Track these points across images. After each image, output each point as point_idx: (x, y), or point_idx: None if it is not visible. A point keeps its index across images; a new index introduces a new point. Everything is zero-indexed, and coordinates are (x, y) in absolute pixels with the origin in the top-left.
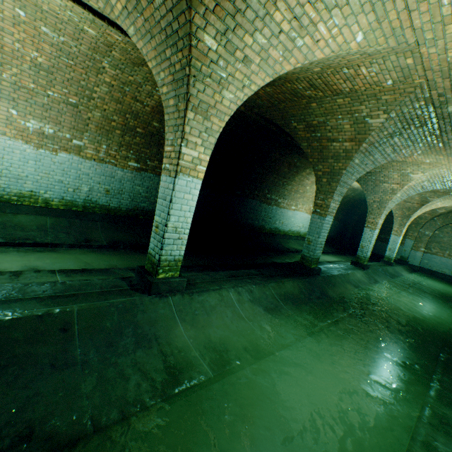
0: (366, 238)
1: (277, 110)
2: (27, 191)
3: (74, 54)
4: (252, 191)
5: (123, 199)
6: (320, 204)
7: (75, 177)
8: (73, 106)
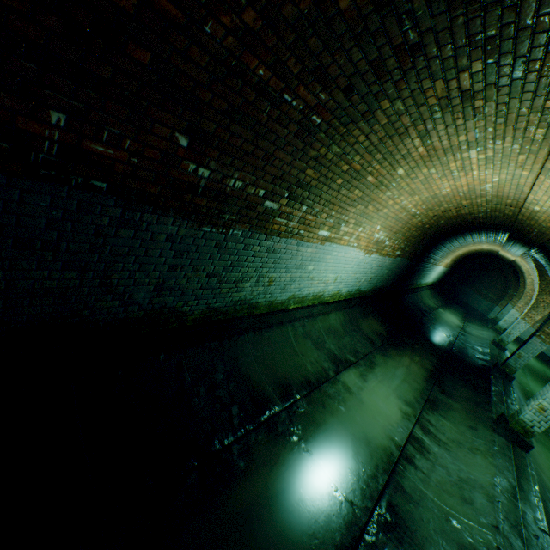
0: (518, 328)
1: None
2: (337, 290)
3: (475, 192)
4: (433, 257)
5: (372, 282)
6: (547, 332)
7: (364, 272)
8: (412, 216)
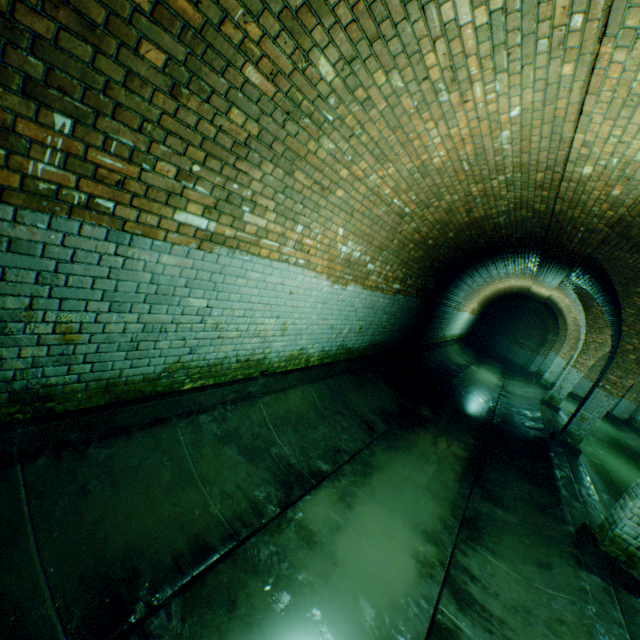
0: (569, 379)
1: (637, 272)
2: (297, 349)
3: (487, 160)
4: (452, 298)
5: (366, 335)
6: (613, 381)
7: (345, 317)
8: (400, 217)
